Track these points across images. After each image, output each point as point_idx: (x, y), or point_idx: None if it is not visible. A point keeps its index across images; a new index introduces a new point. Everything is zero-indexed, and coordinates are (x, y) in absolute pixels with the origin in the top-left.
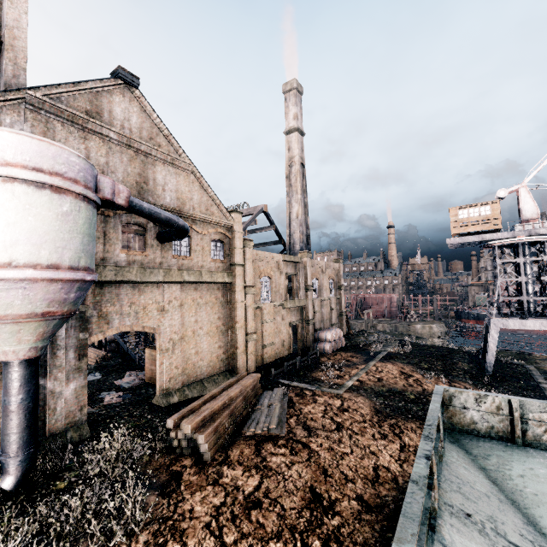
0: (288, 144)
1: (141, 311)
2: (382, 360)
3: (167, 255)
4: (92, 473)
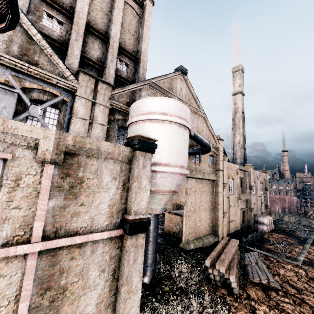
0: (234, 101)
1: (179, 192)
2: (313, 244)
3: (191, 162)
4: (183, 286)
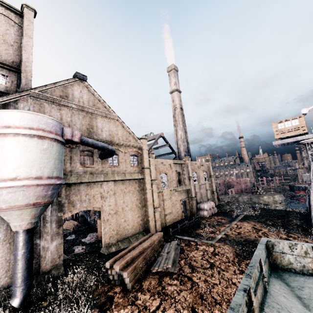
0: (172, 98)
1: (92, 198)
2: (241, 220)
3: (105, 166)
4: (61, 297)
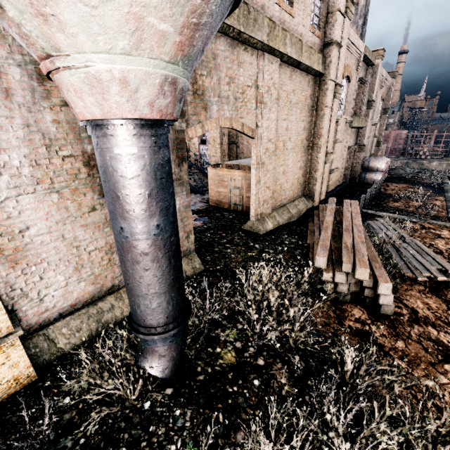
0: None
1: (239, 97)
2: None
3: None
4: (277, 345)
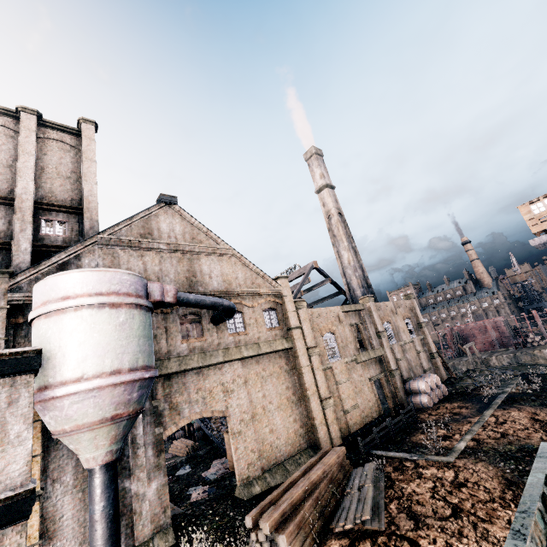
0: (321, 201)
1: (208, 396)
2: (502, 406)
3: (223, 336)
4: None
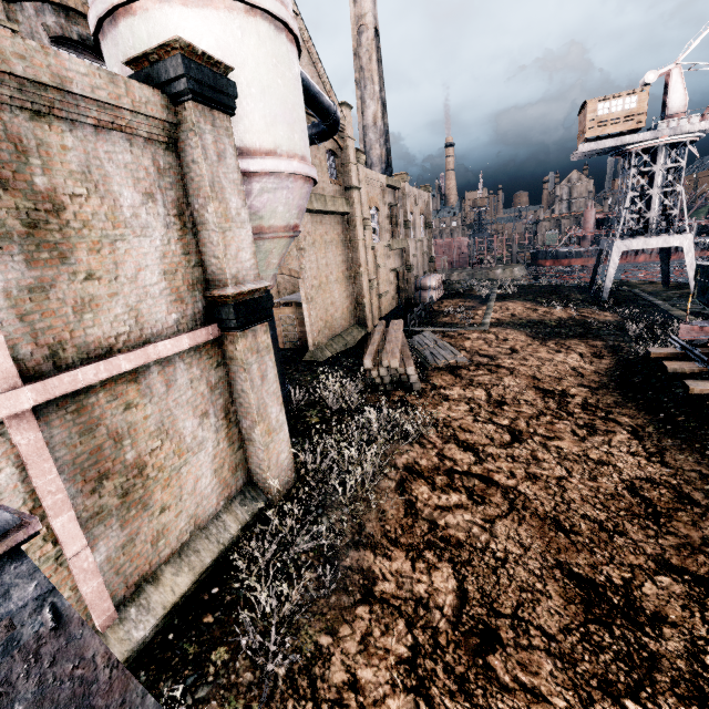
0: None
1: None
2: (498, 300)
3: None
4: (343, 405)
